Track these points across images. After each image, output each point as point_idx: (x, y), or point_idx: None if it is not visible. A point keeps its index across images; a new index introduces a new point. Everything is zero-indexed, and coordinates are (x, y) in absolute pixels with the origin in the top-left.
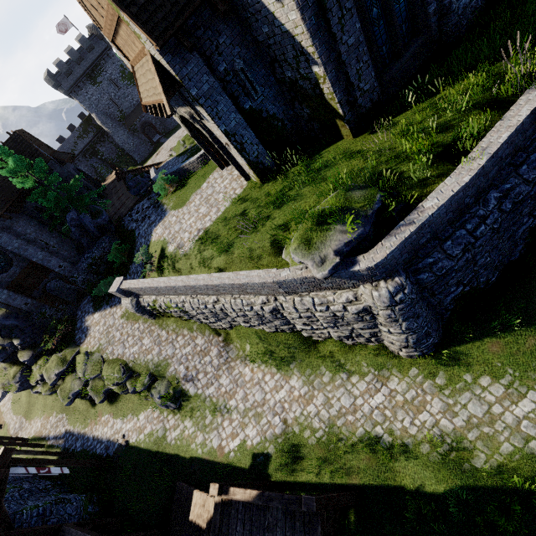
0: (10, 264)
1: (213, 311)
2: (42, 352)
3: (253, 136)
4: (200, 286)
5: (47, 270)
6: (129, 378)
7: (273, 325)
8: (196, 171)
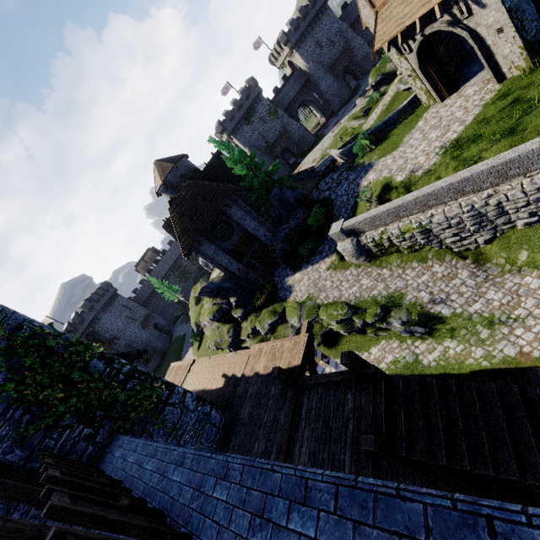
0: (232, 233)
1: (482, 212)
2: (250, 310)
3: (534, 11)
4: (477, 175)
5: (254, 240)
6: (354, 315)
7: None
8: (393, 127)
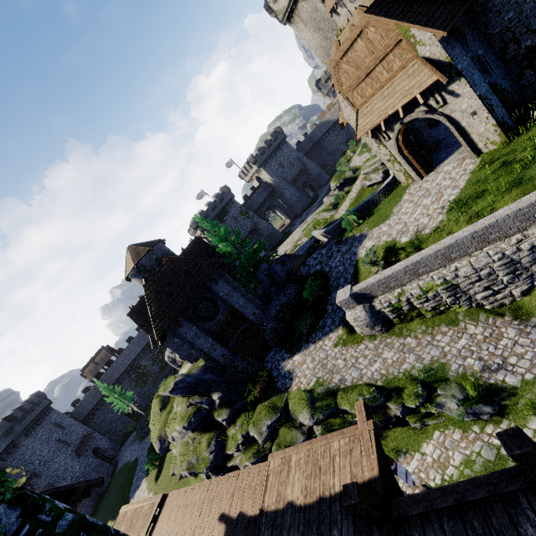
0: (216, 312)
1: (515, 258)
2: (238, 410)
3: (497, 100)
4: (503, 220)
5: (242, 319)
6: (386, 399)
7: None
8: (375, 205)
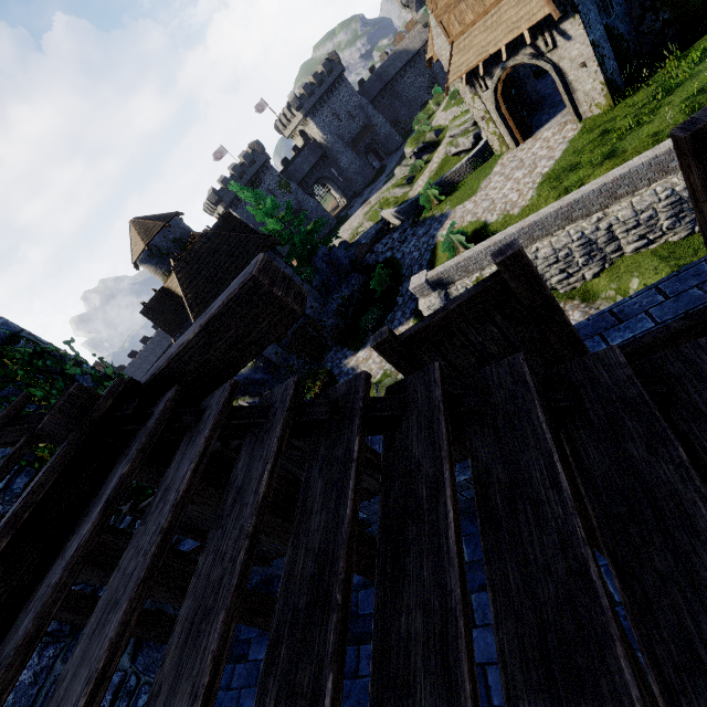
0: None
1: (592, 238)
2: None
3: (610, 50)
4: (588, 196)
5: None
6: None
7: (692, 218)
8: (460, 179)
